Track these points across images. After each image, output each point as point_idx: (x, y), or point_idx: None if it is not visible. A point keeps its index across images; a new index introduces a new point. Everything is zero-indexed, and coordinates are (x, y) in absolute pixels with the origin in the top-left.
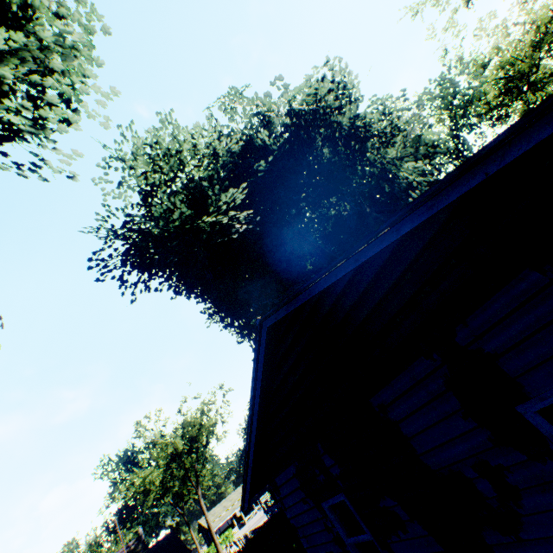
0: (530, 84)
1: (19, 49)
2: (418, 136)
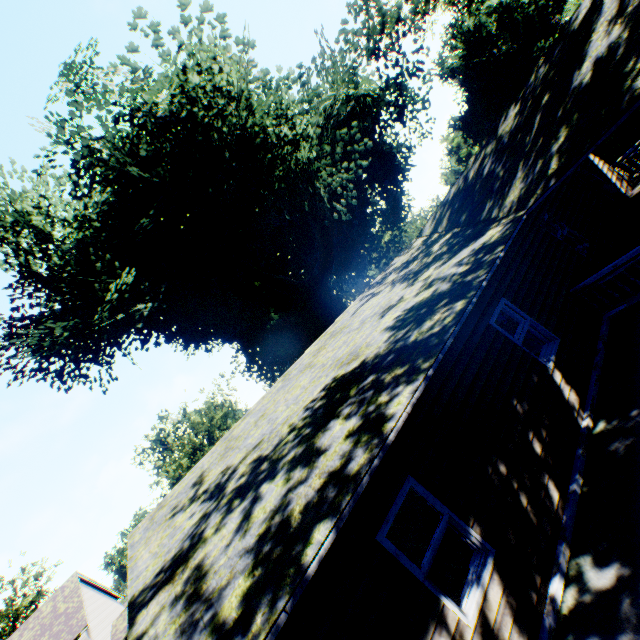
0: None
1: None
2: (347, 99)
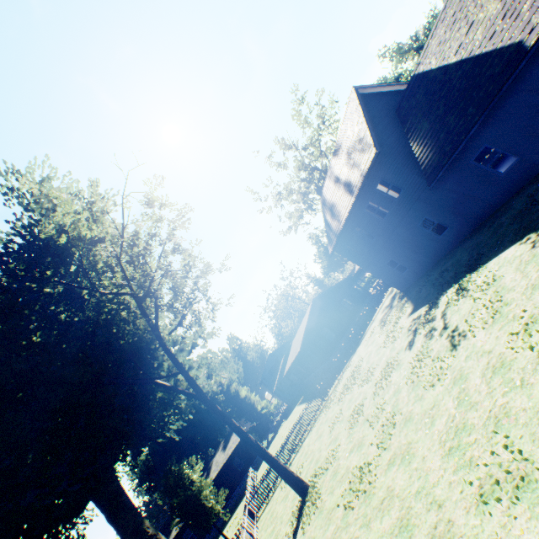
0: None
1: None
2: None
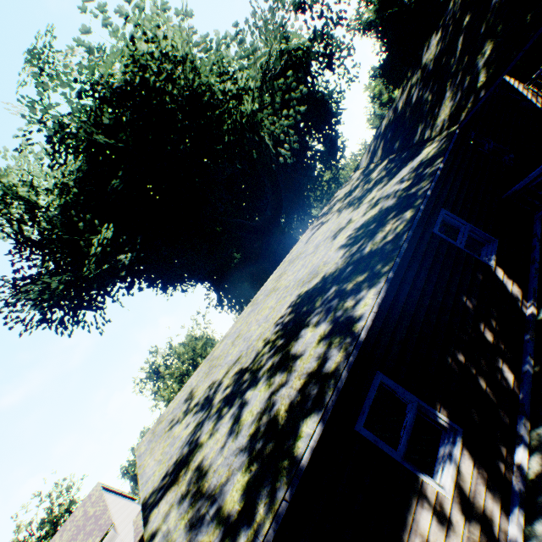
0: None
1: None
2: (280, 53)
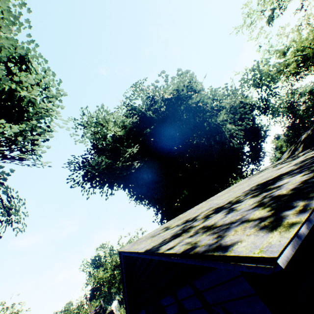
0: None
1: (24, 130)
2: (240, 102)
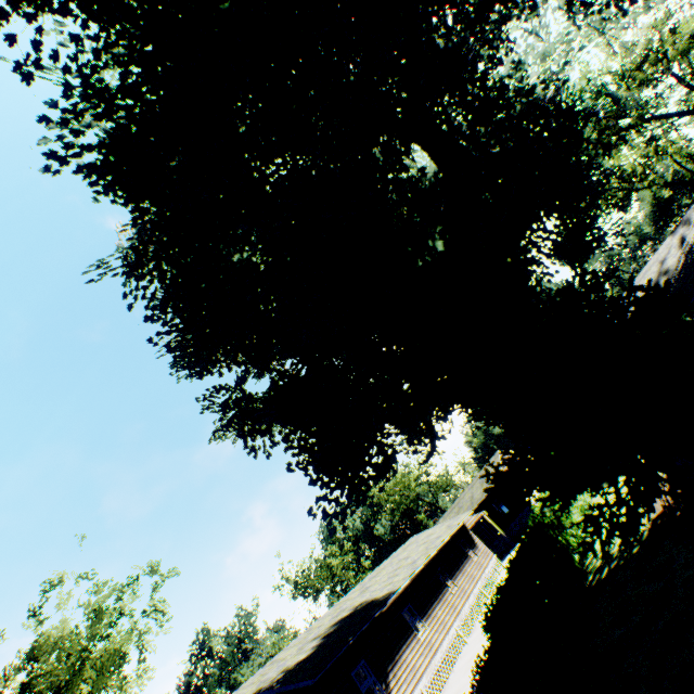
0: (622, 131)
1: None
2: (563, 64)
